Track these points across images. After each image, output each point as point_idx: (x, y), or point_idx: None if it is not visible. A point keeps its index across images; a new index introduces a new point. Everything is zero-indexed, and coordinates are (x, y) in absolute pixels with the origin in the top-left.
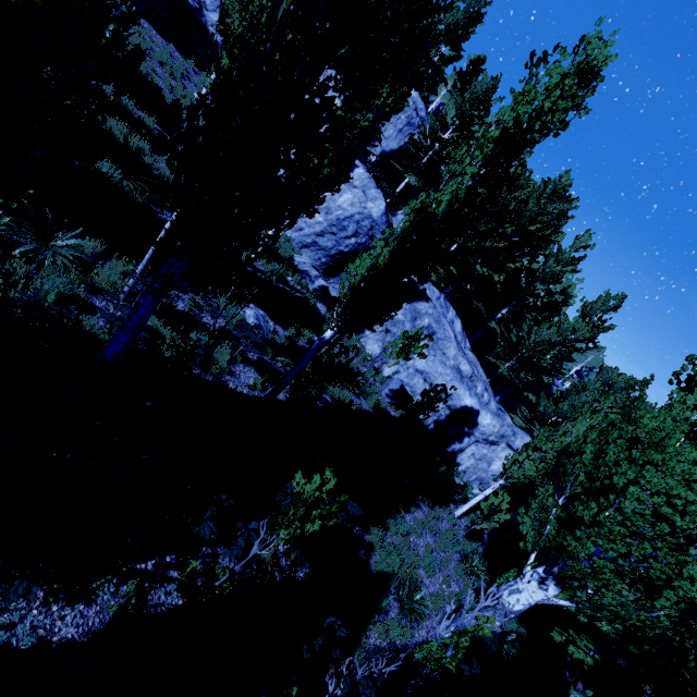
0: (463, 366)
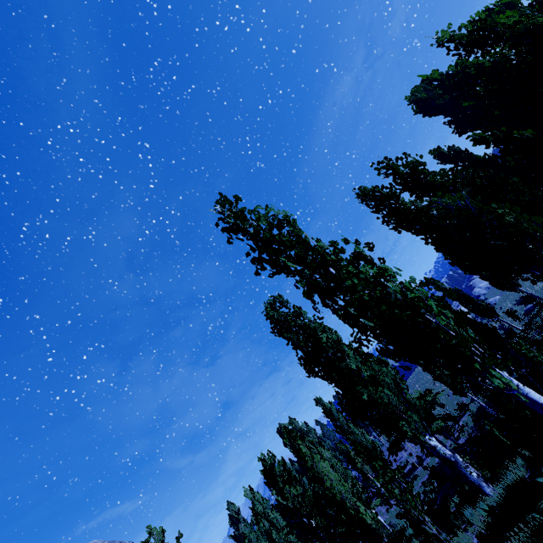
0: None
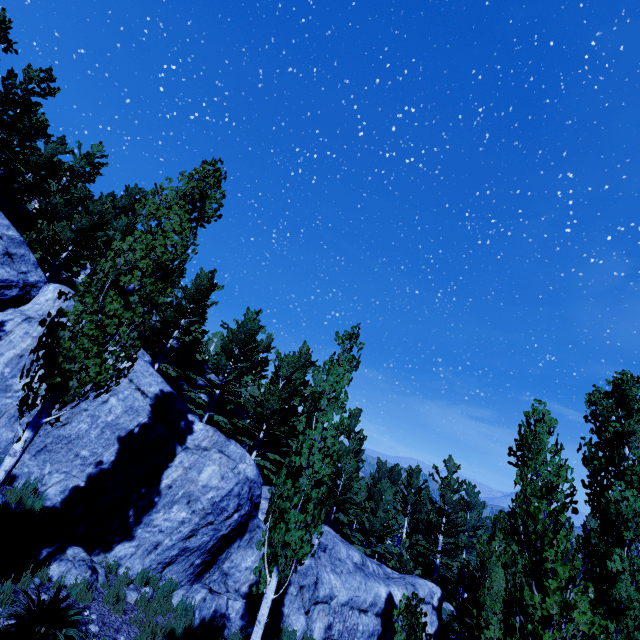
0: (355, 557)
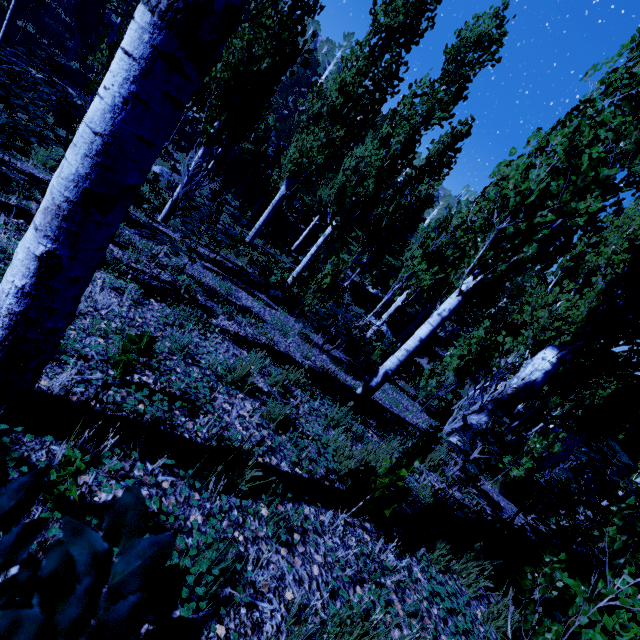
0: None
